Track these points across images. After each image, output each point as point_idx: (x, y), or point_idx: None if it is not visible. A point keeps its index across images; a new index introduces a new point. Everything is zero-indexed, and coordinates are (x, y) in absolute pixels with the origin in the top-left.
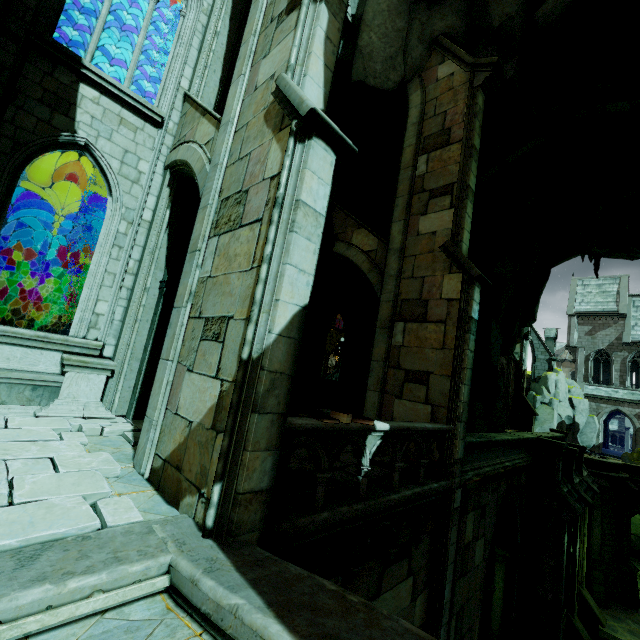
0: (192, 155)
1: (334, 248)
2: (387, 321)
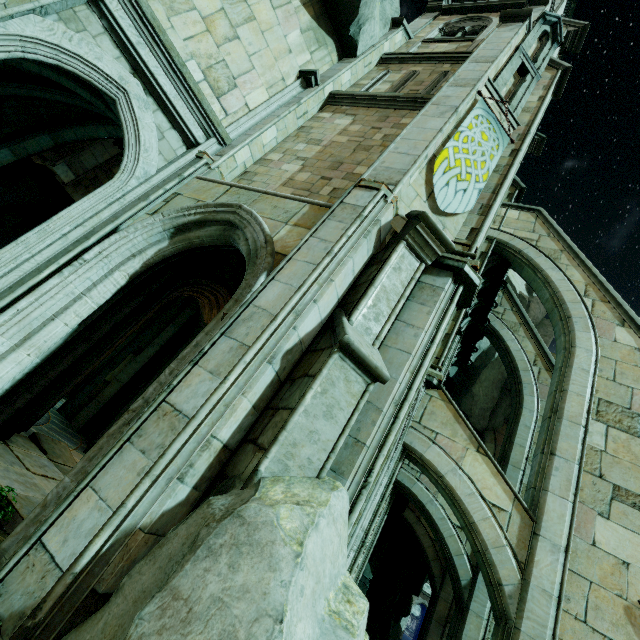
0: (440, 519)
1: (405, 512)
2: (443, 619)
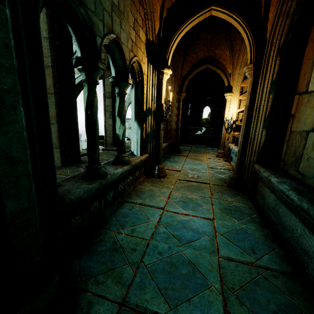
0: None
1: None
2: None
